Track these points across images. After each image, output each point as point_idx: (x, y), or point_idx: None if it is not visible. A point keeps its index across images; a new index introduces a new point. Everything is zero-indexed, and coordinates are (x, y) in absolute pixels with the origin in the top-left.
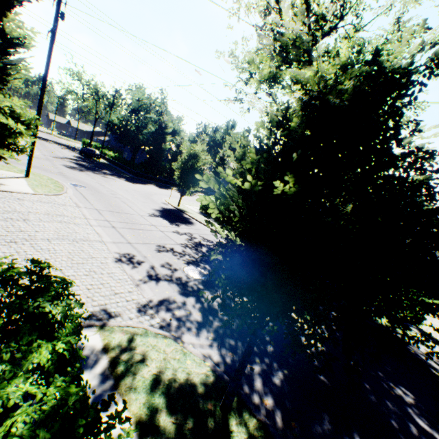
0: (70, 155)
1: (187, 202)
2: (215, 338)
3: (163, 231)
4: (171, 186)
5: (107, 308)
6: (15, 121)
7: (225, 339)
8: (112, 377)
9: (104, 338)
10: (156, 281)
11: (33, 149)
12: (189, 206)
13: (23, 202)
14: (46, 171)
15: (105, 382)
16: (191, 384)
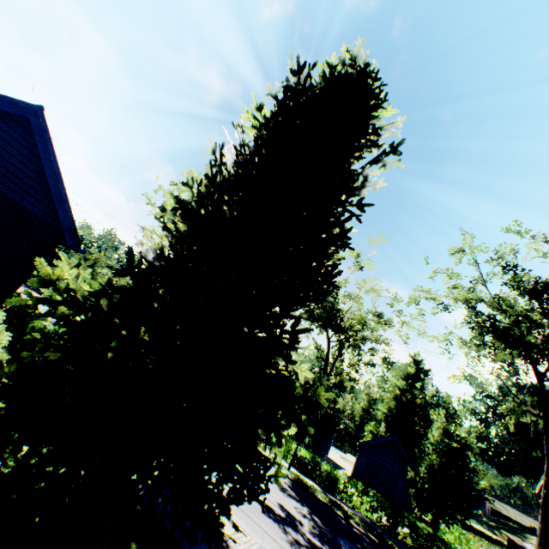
0: None
1: None
2: None
3: None
4: None
5: None
6: None
7: None
8: None
9: None
10: None
11: None
12: None
13: None
14: None
15: None
16: None
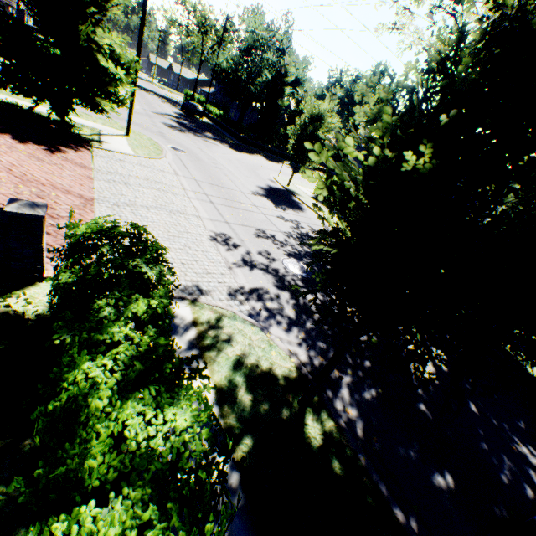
0: (170, 111)
1: (300, 181)
2: (306, 339)
3: (265, 214)
4: (282, 160)
5: (199, 285)
6: (115, 65)
7: (316, 343)
8: (198, 347)
9: (194, 312)
10: (251, 268)
11: (133, 101)
12: (301, 187)
13: (124, 163)
14: (146, 129)
15: (193, 350)
16: (272, 373)
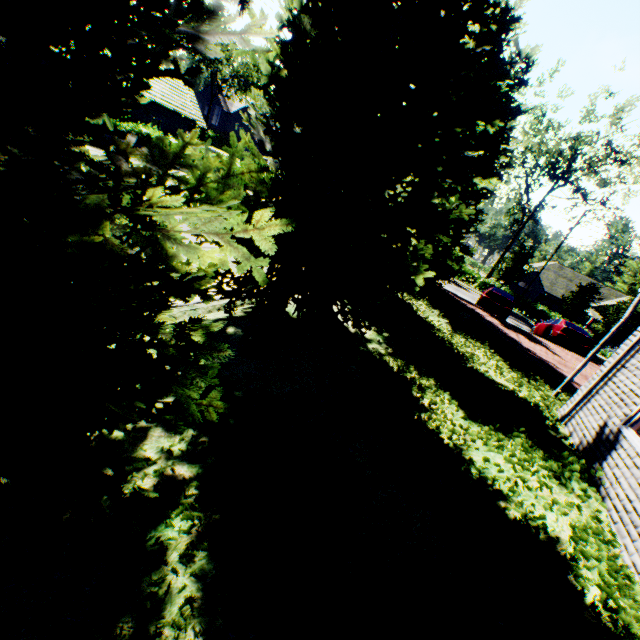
0: None
1: None
2: None
3: None
4: None
5: None
6: None
7: None
8: None
9: None
10: None
11: None
12: None
13: None
14: None
15: None
16: None
